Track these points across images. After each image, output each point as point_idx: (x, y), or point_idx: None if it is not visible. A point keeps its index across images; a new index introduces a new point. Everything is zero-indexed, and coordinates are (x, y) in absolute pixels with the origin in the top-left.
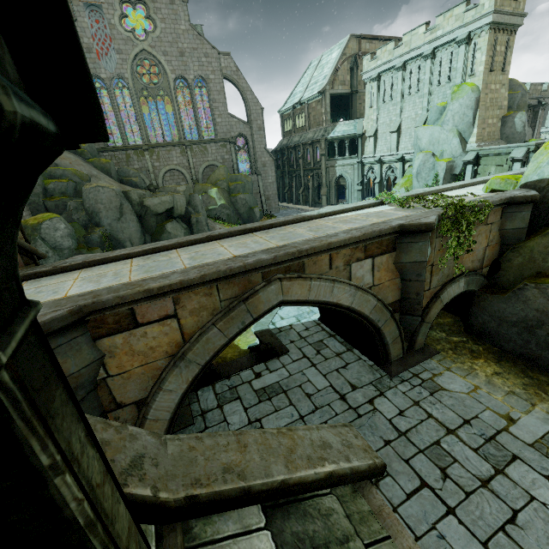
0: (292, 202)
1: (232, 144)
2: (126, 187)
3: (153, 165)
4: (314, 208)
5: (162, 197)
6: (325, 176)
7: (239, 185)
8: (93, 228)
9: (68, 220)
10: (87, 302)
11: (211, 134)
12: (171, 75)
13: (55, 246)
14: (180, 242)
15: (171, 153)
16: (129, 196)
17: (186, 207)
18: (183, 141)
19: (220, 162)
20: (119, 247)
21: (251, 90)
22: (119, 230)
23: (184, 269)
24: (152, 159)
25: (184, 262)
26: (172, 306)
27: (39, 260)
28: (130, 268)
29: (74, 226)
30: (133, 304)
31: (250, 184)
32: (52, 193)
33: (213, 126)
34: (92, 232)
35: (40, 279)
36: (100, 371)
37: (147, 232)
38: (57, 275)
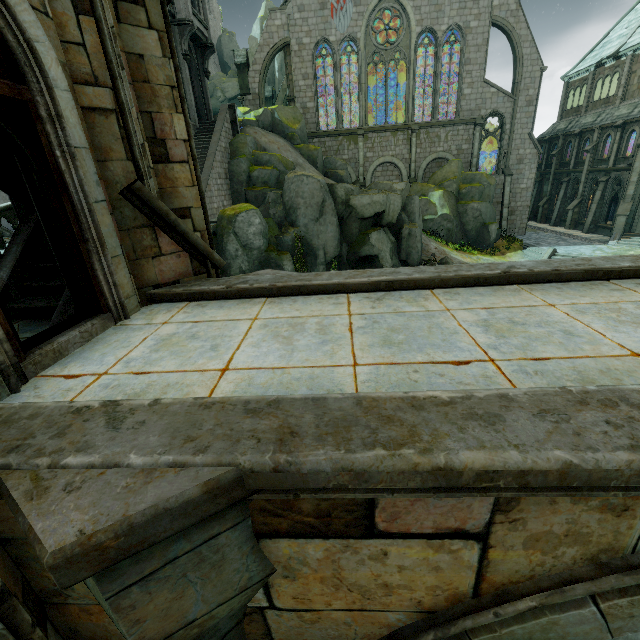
0: (546, 222)
1: (479, 127)
2: (330, 181)
3: (365, 155)
4: (592, 234)
5: (374, 196)
6: (636, 182)
7: (475, 189)
8: (287, 228)
9: (263, 215)
10: (258, 460)
11: (447, 115)
12: (415, 29)
13: (245, 244)
14: (444, 276)
15: (391, 141)
16: (335, 190)
17: (399, 212)
18: (409, 124)
19: (452, 154)
20: (310, 255)
21: (533, 39)
22: (315, 234)
23: (535, 394)
24: (365, 147)
25: (472, 334)
26: (485, 512)
27: (228, 258)
28: (349, 318)
29: (268, 222)
30: (380, 491)
31: (492, 188)
32: (255, 182)
33: (456, 101)
34: (285, 232)
35: (206, 302)
36: (257, 594)
37: (346, 240)
38: (230, 302)
